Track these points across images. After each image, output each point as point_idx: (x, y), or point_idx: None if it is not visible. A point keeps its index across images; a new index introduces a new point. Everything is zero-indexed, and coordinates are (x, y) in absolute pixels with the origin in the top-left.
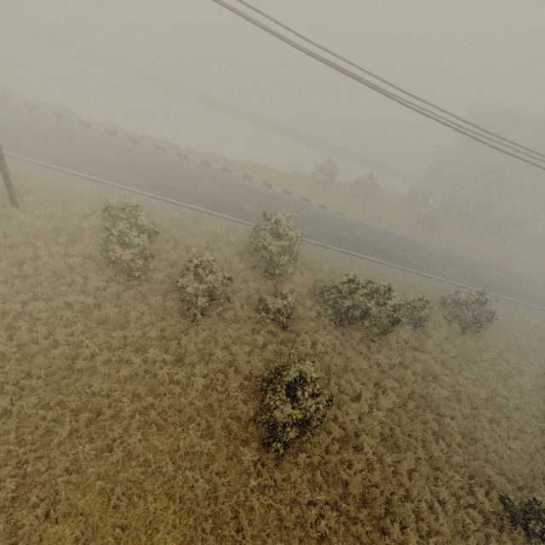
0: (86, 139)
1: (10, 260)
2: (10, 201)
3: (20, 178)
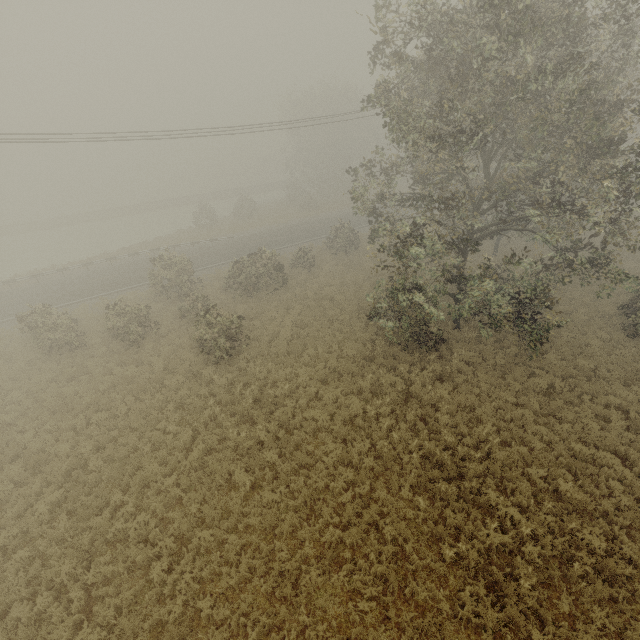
0: None
1: None
2: None
3: None
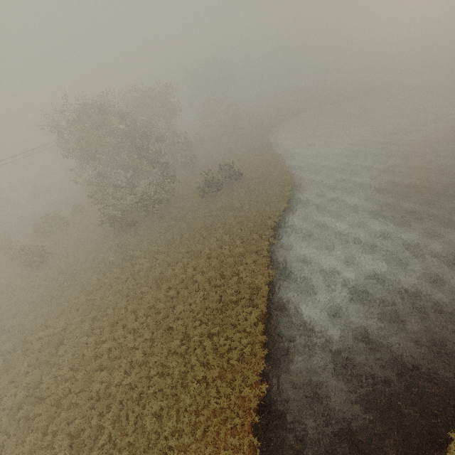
0: None
1: None
2: None
3: None
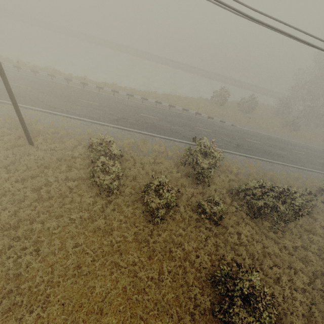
0: (69, 89)
1: (32, 186)
2: (28, 142)
3: (33, 124)
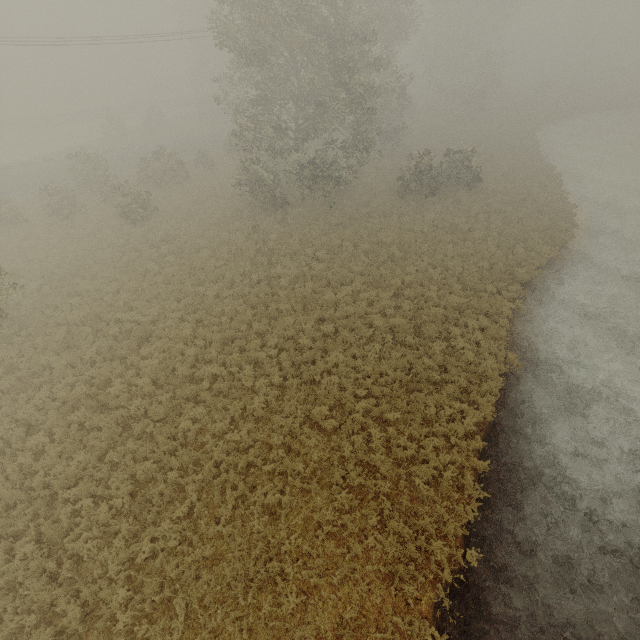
0: None
1: None
2: None
3: None
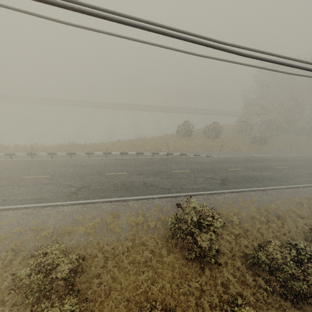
0: (12, 166)
1: None
2: None
3: None
